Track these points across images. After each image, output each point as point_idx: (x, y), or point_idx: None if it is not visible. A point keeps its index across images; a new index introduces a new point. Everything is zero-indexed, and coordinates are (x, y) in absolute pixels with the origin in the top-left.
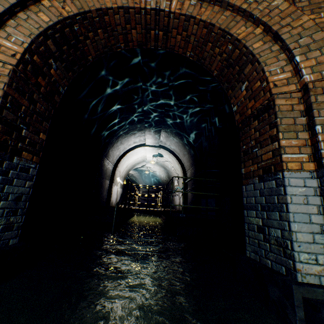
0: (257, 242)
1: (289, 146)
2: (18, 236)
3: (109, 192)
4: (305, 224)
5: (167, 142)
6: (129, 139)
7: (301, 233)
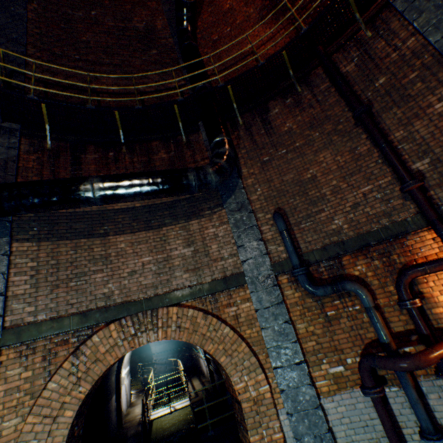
0: None
1: (255, 440)
2: None
3: (118, 408)
4: None
5: None
6: None
7: None
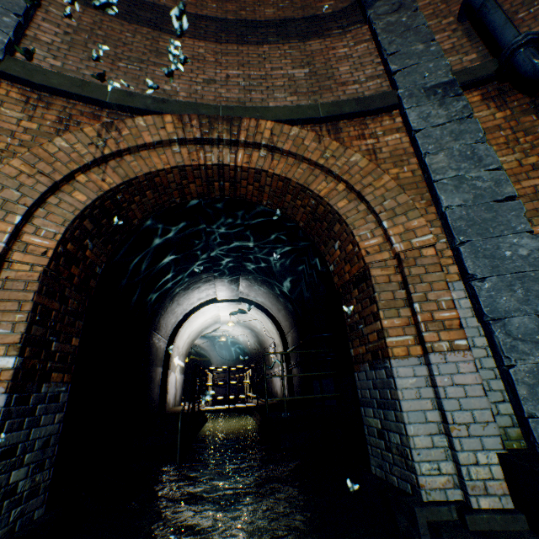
0: (380, 452)
1: (392, 326)
2: (45, 503)
3: (162, 386)
4: (421, 424)
5: (251, 293)
6: (190, 296)
7: (419, 436)
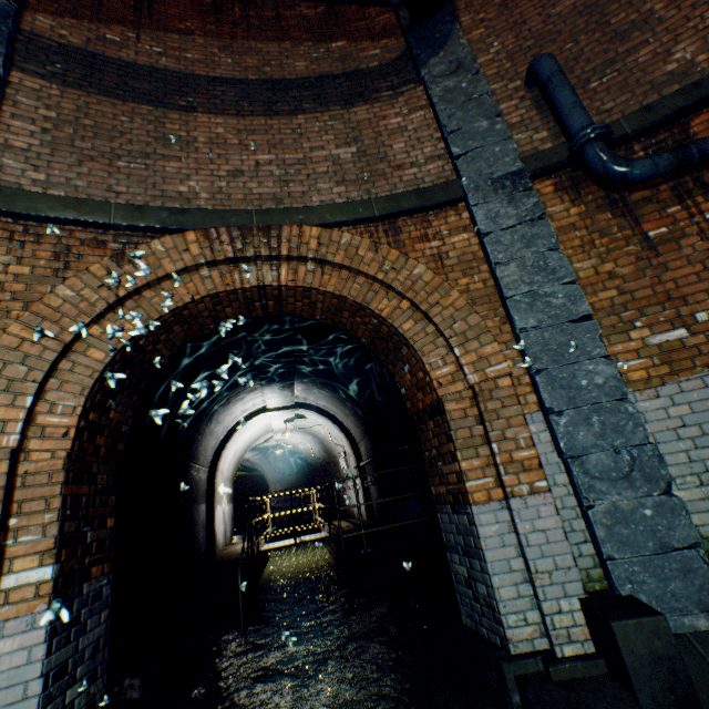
0: (469, 601)
1: (471, 468)
2: None
3: (209, 527)
4: (506, 574)
5: (310, 396)
6: (233, 410)
7: (504, 587)
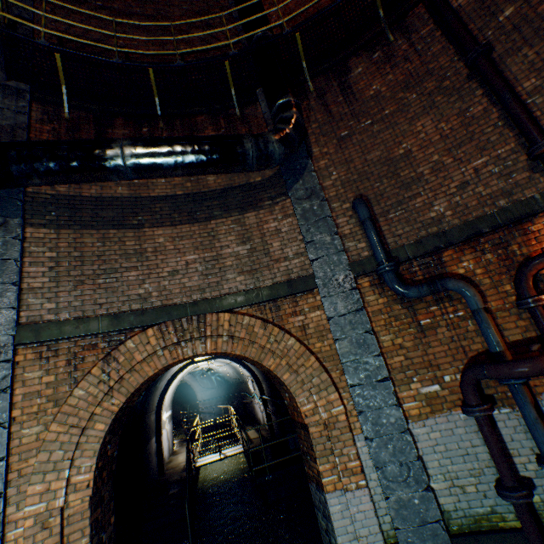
0: (327, 542)
1: (325, 469)
2: None
3: (159, 453)
4: (344, 535)
5: None
6: (171, 369)
7: (344, 543)
